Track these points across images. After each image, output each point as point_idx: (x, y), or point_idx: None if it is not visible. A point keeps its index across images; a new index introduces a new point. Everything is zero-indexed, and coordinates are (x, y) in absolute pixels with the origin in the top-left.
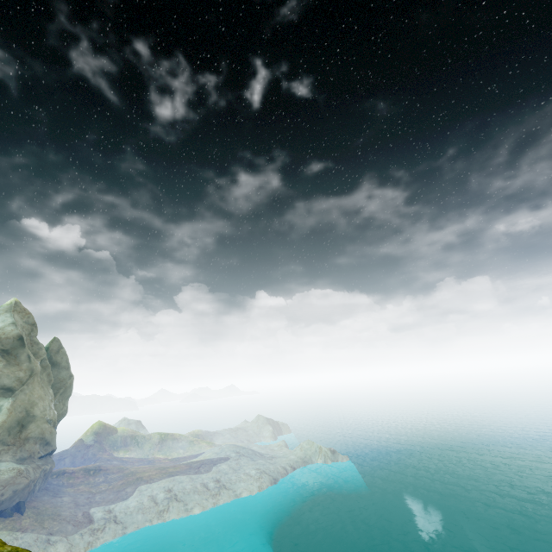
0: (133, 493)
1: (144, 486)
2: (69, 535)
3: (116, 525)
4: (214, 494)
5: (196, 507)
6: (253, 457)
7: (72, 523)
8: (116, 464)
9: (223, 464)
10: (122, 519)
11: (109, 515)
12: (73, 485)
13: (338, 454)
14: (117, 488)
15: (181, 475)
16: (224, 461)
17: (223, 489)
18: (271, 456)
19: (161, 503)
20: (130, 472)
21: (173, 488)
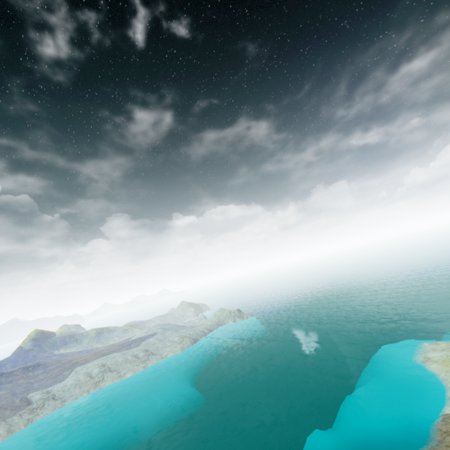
0: (69, 375)
1: (80, 368)
2: (7, 418)
3: (54, 401)
4: (143, 360)
5: (128, 373)
6: (176, 329)
7: (9, 409)
8: (56, 358)
9: (151, 338)
10: (61, 395)
11: (48, 395)
12: (12, 381)
13: (244, 314)
14: (55, 374)
15: (114, 353)
16: (152, 336)
17: (152, 355)
18: (192, 326)
19: (96, 376)
20: (68, 361)
21: (107, 363)
